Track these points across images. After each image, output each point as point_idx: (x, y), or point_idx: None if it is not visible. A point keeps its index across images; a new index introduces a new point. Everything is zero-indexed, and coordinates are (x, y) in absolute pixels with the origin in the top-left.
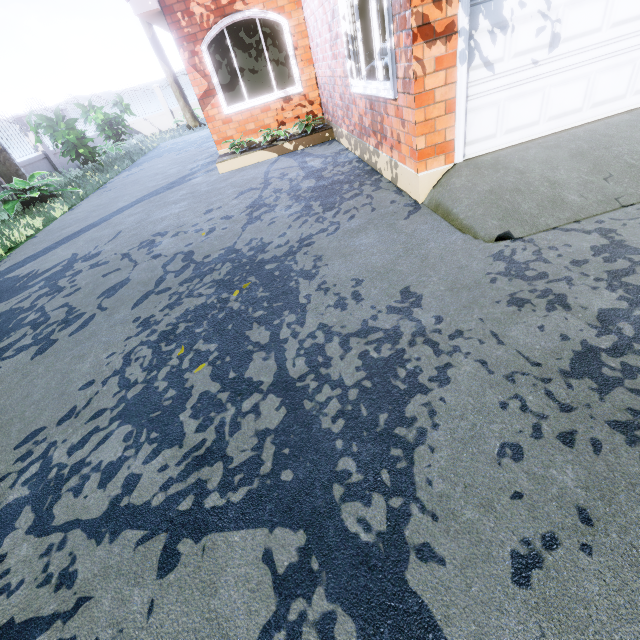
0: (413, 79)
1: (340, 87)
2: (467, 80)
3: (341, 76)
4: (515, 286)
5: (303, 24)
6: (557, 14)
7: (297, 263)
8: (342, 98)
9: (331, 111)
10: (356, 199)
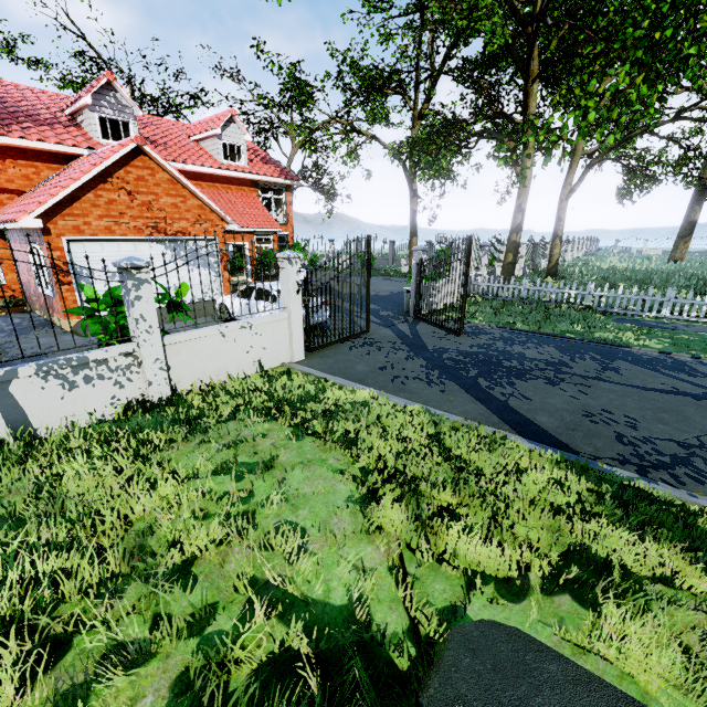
0: (58, 293)
1: (34, 288)
2: (82, 295)
3: (34, 284)
4: (85, 343)
5: (9, 254)
6: (110, 283)
7: (5, 346)
8: (35, 292)
9: (29, 297)
10: (39, 331)
